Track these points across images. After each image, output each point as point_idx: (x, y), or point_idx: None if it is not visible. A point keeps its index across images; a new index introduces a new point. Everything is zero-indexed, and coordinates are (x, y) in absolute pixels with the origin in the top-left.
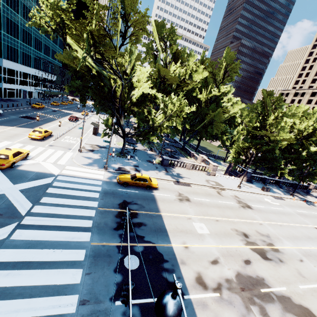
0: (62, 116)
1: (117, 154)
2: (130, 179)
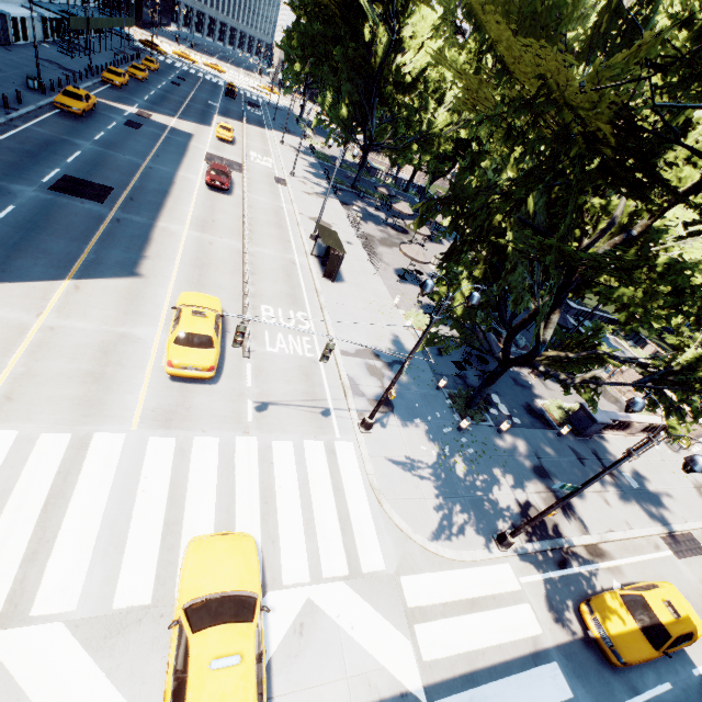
0: (173, 159)
1: (459, 406)
2: (645, 640)
